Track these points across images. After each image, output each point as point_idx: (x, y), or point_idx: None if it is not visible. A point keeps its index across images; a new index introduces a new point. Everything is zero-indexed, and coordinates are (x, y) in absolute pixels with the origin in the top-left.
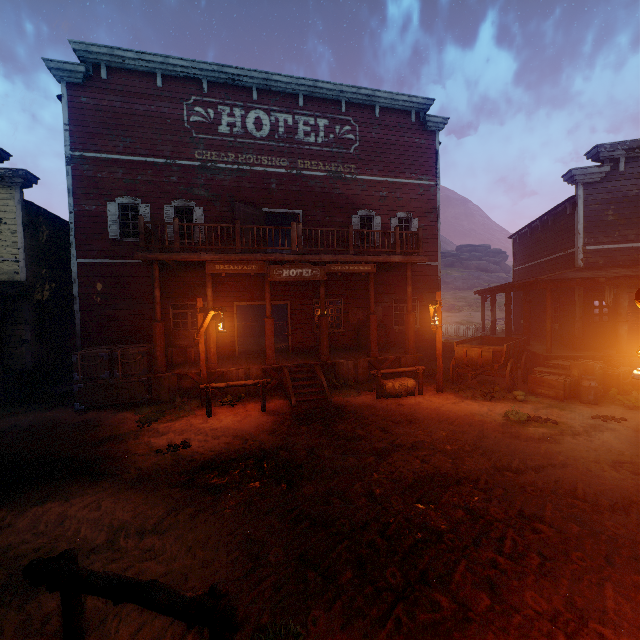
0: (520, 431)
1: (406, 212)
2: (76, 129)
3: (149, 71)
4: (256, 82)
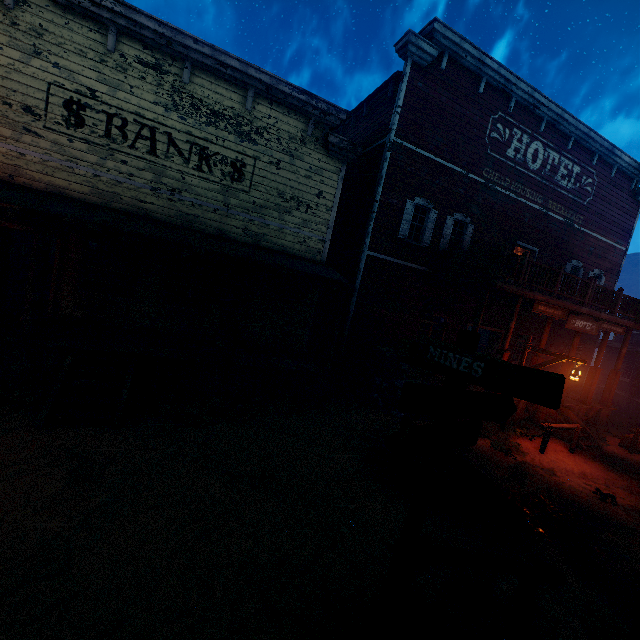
0: None
1: (600, 270)
2: (405, 114)
3: (477, 73)
4: (550, 115)
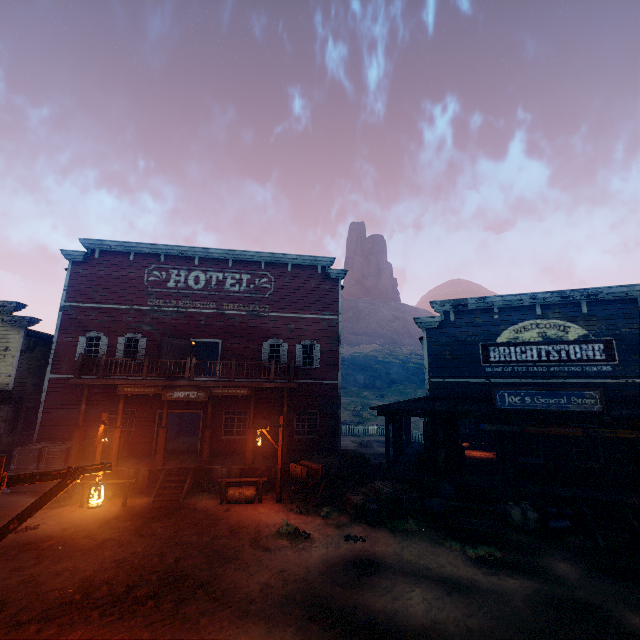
0: (268, 541)
1: (310, 340)
2: (72, 289)
3: (127, 251)
4: (198, 254)
